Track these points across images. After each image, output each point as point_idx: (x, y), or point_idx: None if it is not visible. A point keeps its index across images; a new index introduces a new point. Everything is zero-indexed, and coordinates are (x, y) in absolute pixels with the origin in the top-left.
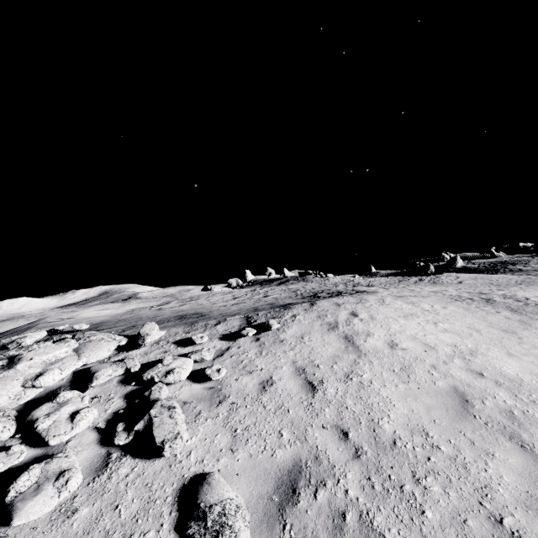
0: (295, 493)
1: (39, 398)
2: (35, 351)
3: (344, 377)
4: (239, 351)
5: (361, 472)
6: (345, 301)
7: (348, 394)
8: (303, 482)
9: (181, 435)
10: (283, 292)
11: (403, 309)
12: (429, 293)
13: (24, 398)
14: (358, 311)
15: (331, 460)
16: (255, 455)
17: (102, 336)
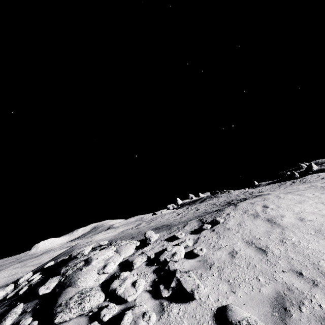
0: (286, 310)
1: (107, 280)
2: (97, 254)
3: (280, 242)
4: (205, 238)
5: (323, 294)
6: (255, 200)
7: (288, 251)
8: (288, 304)
9: (200, 286)
10: (207, 206)
11: (295, 199)
12: (305, 188)
13: (101, 280)
14: (267, 204)
15: (299, 289)
16: (248, 292)
17: (126, 242)
